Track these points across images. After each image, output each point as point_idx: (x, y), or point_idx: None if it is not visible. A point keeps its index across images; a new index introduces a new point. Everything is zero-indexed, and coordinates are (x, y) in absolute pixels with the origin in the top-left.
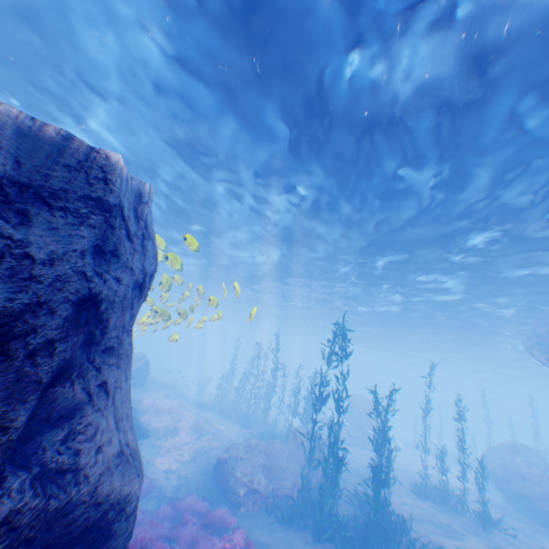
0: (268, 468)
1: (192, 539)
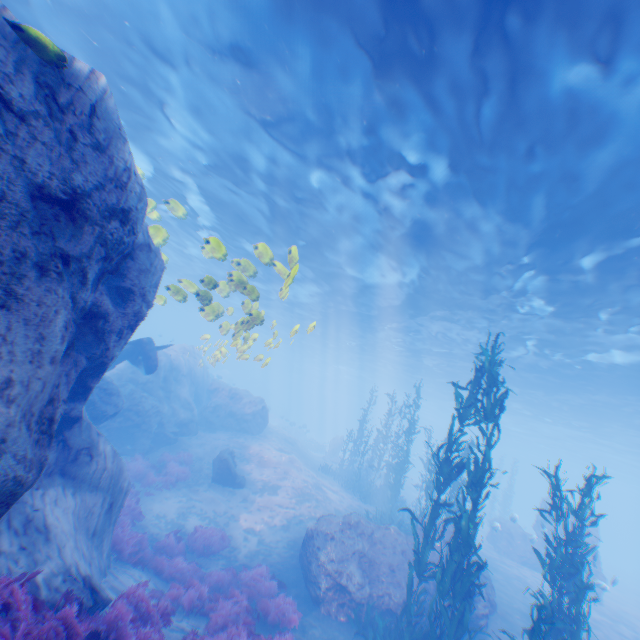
0: (371, 563)
1: (224, 624)
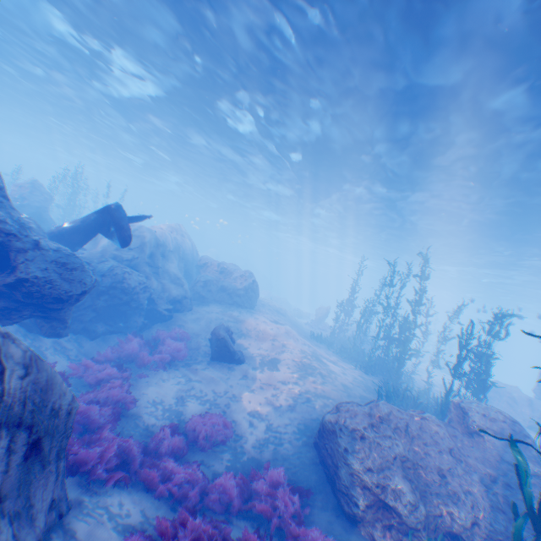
0: (413, 467)
1: None
